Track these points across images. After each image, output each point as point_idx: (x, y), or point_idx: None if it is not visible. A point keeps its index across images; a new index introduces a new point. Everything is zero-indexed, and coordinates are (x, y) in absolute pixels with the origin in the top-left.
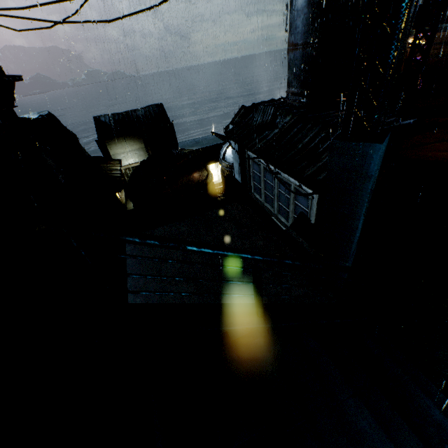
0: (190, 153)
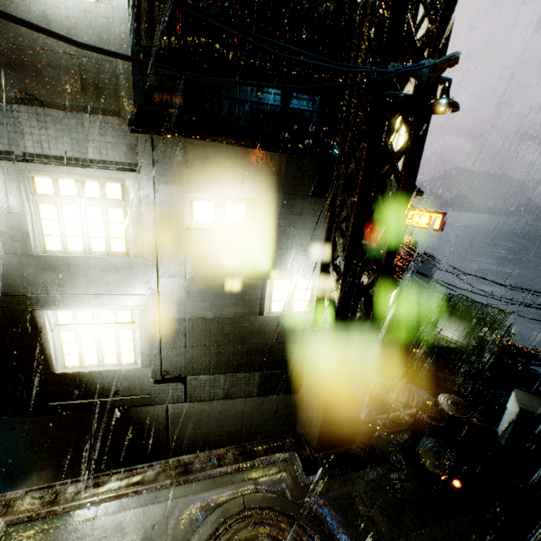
0: None
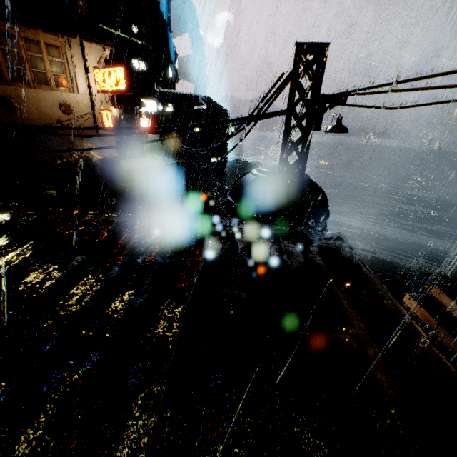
0: None
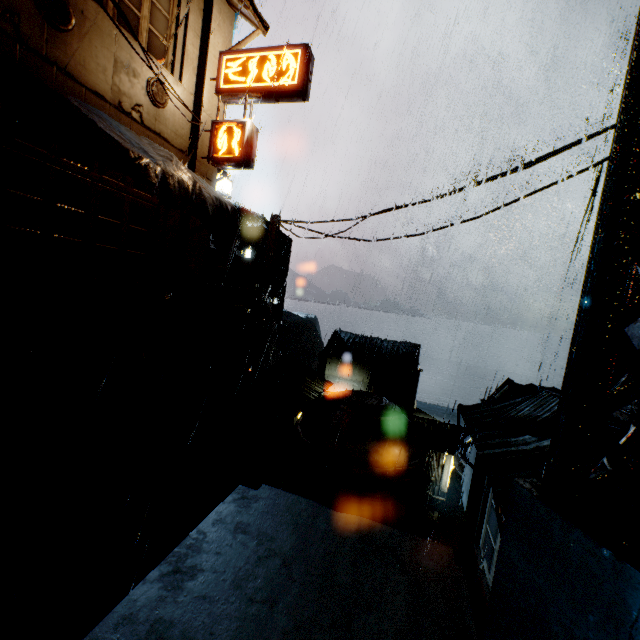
0: (429, 422)
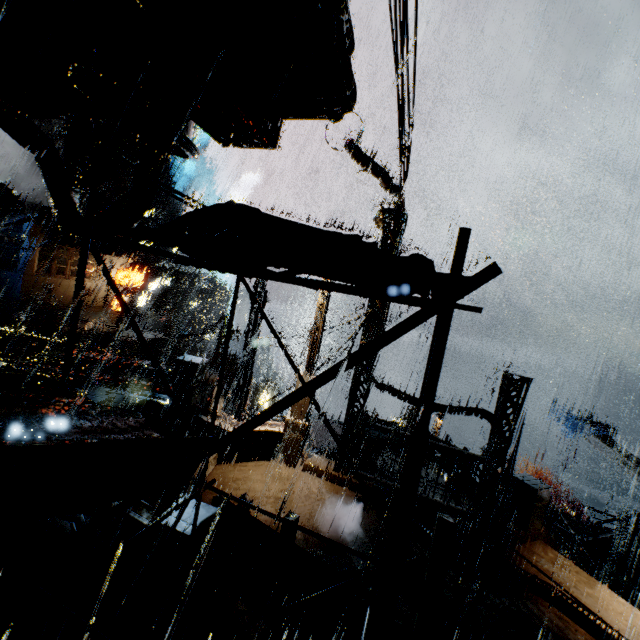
0: None
